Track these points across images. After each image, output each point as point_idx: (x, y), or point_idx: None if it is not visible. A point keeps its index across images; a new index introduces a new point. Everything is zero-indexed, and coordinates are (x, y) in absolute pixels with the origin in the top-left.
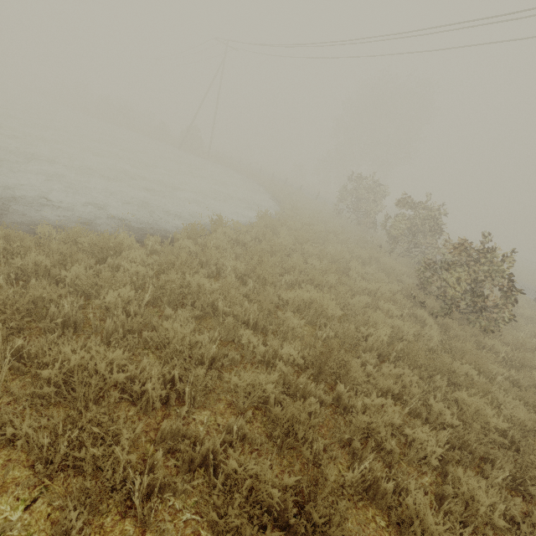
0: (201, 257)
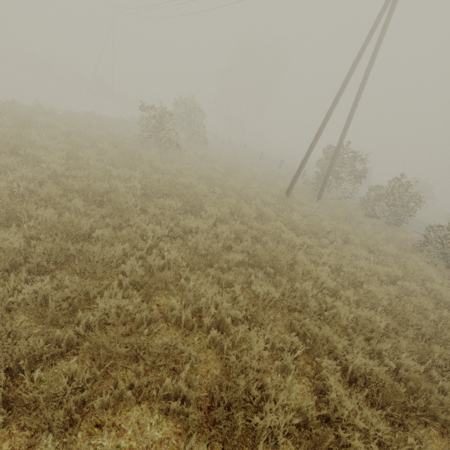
0: (5, 108)
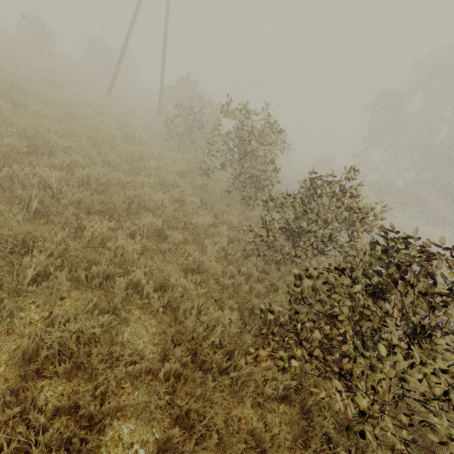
0: None
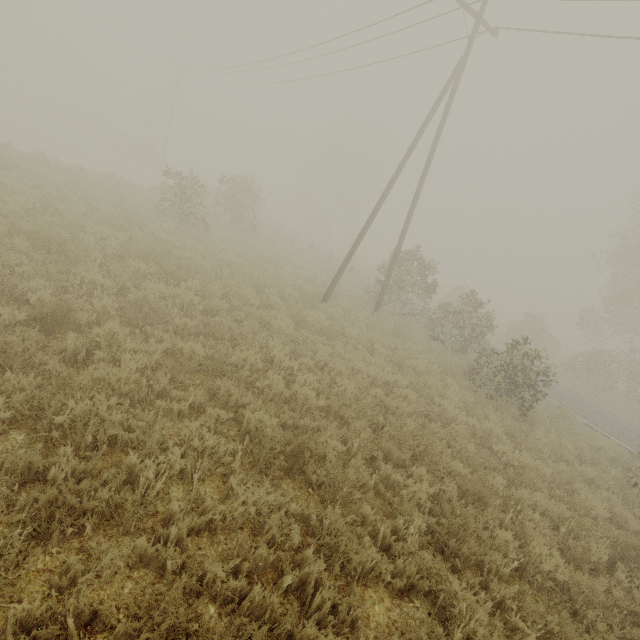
0: None
